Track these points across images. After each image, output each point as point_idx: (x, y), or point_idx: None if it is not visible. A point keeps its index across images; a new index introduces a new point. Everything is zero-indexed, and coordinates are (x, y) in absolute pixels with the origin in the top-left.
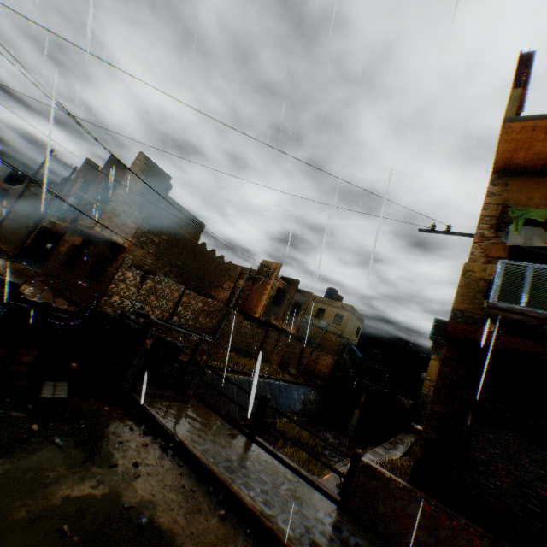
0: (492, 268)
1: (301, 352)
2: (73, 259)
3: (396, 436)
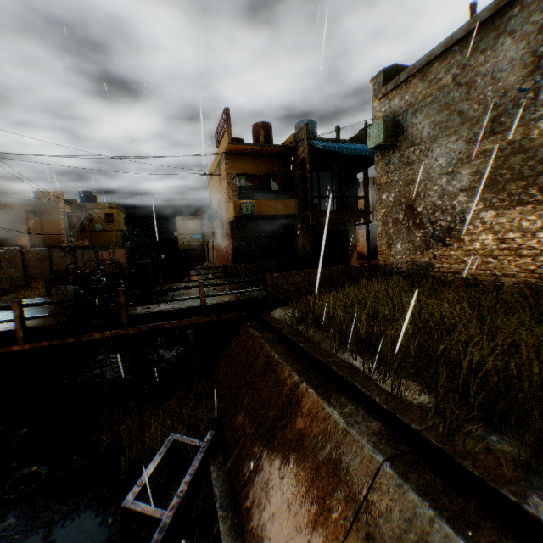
0: (240, 201)
1: (97, 257)
2: None
3: (191, 272)
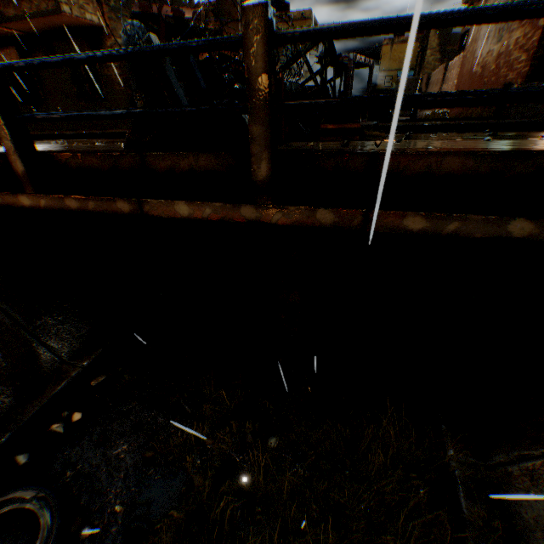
0: None
1: None
2: (31, 89)
3: None
